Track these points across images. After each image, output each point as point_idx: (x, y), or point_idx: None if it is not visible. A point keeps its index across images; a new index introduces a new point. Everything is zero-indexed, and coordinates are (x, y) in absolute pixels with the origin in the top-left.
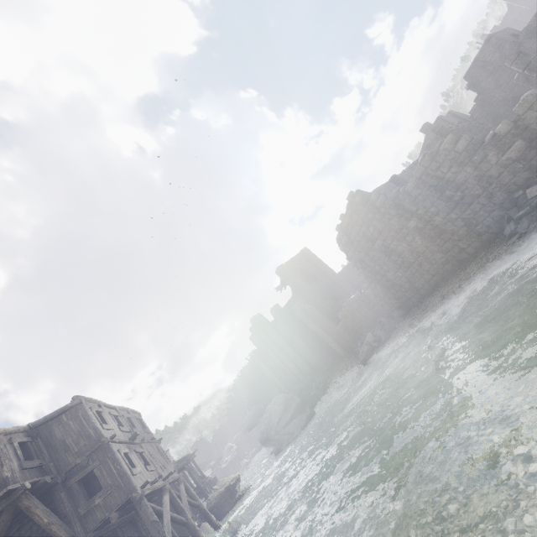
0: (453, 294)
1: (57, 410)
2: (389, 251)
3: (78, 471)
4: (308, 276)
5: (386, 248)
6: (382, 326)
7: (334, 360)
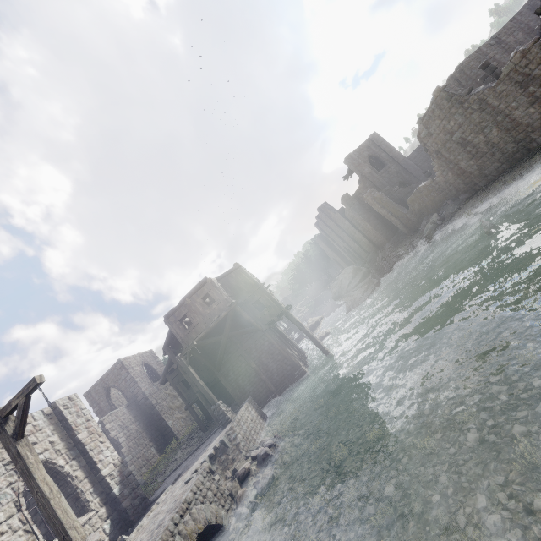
0: (513, 180)
1: (228, 271)
2: (466, 142)
3: (250, 300)
4: (374, 162)
5: (463, 140)
6: (447, 208)
7: (397, 238)
